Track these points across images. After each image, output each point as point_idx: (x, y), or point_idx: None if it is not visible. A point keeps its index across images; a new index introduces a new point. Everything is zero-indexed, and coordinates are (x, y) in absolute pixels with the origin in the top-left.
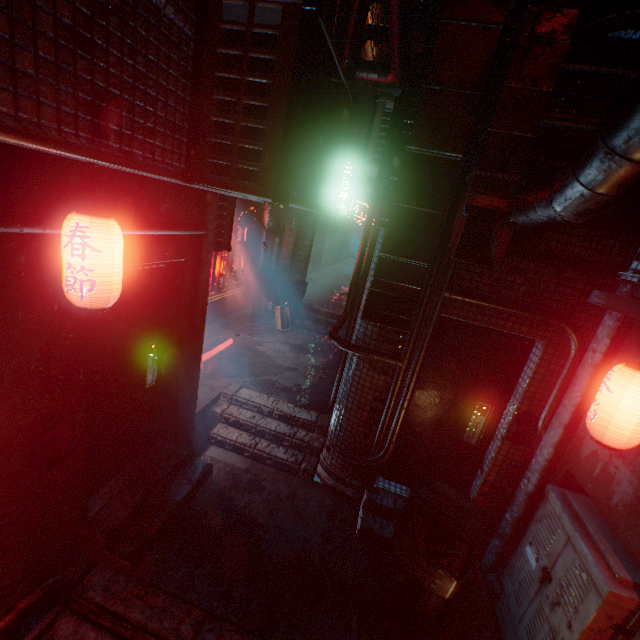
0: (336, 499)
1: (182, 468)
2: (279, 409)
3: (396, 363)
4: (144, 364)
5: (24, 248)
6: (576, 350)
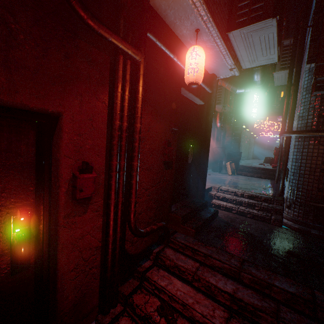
0: (304, 236)
1: (203, 208)
2: (247, 193)
3: None
4: (188, 149)
5: (171, 68)
6: None
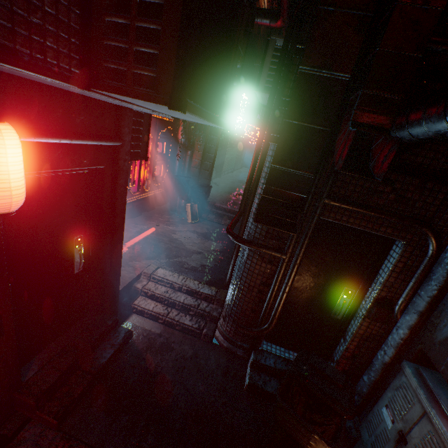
0: (229, 358)
1: (107, 335)
2: (187, 285)
3: (280, 256)
4: (71, 254)
5: None
6: (434, 250)
